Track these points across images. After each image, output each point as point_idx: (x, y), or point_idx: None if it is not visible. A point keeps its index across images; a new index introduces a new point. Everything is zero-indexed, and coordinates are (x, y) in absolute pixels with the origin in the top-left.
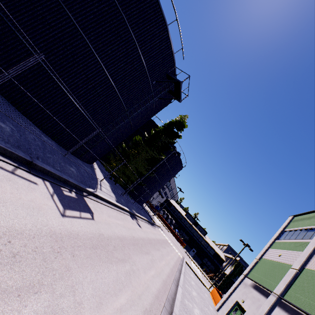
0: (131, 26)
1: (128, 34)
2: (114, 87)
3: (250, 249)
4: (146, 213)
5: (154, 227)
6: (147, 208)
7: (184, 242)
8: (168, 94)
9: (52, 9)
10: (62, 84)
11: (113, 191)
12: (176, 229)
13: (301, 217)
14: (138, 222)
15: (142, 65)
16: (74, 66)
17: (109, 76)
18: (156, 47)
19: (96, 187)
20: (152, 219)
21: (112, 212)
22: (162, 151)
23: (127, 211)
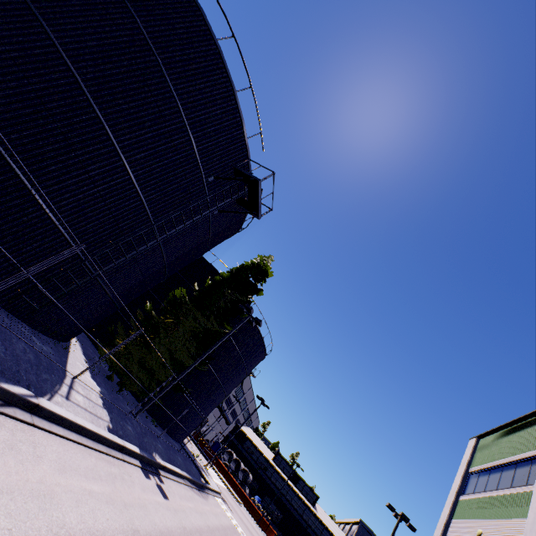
0: (171, 77)
1: (165, 87)
2: (129, 173)
3: (410, 525)
4: (189, 461)
5: (206, 495)
6: (193, 450)
7: (273, 528)
8: (237, 205)
9: (10, 11)
10: (3, 145)
11: (107, 405)
12: (257, 495)
13: (492, 439)
14: (162, 485)
15: (190, 144)
16: (39, 115)
17: (119, 149)
18: (215, 120)
19: (54, 390)
20: (203, 475)
21: (81, 457)
22: (226, 319)
23: (134, 454)
